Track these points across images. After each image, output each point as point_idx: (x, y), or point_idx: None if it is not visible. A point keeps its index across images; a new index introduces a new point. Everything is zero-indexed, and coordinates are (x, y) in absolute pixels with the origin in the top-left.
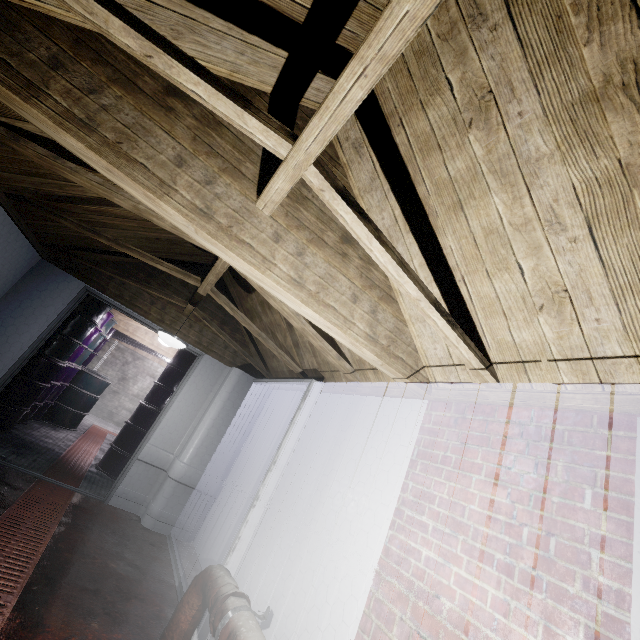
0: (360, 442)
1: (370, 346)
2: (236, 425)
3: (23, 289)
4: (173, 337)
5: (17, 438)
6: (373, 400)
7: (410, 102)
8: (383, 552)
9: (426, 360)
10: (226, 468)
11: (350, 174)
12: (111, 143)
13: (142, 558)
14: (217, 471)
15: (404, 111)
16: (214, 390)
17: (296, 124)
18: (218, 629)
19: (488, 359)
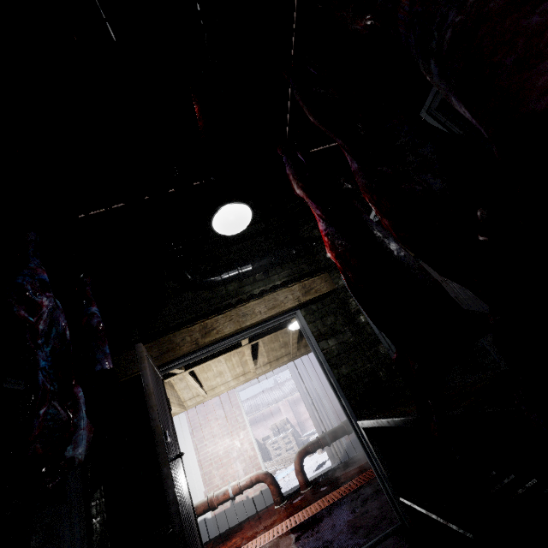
0: None
1: (178, 406)
2: None
3: None
4: None
5: None
6: None
7: None
8: (198, 462)
9: (184, 400)
10: None
11: None
12: None
13: None
14: None
15: None
16: None
17: None
18: None
19: (205, 391)
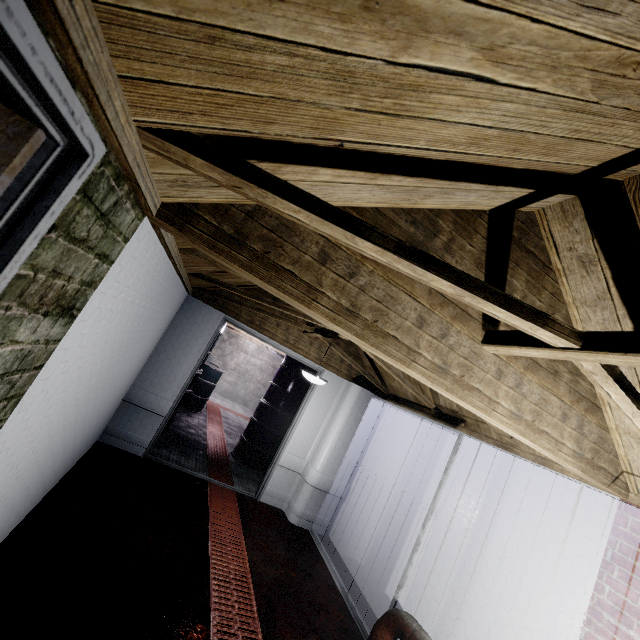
0: (525, 511)
1: (576, 463)
2: (358, 437)
3: (178, 324)
4: (318, 378)
5: (175, 434)
6: (535, 467)
7: None
8: None
9: (628, 468)
10: (351, 475)
11: (564, 281)
12: (370, 324)
13: (306, 562)
14: (344, 477)
15: None
16: (334, 402)
17: (512, 237)
18: None
19: None
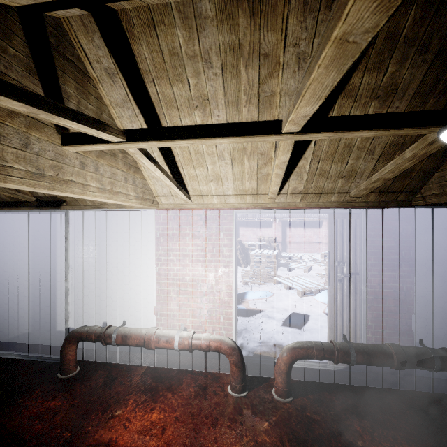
0: (121, 236)
1: (137, 202)
2: None
3: None
4: None
5: None
6: (118, 211)
7: (162, 75)
8: (157, 275)
9: (157, 194)
10: None
11: (101, 88)
12: None
13: None
14: None
15: (156, 77)
16: None
17: (50, 43)
18: (113, 341)
19: (189, 194)
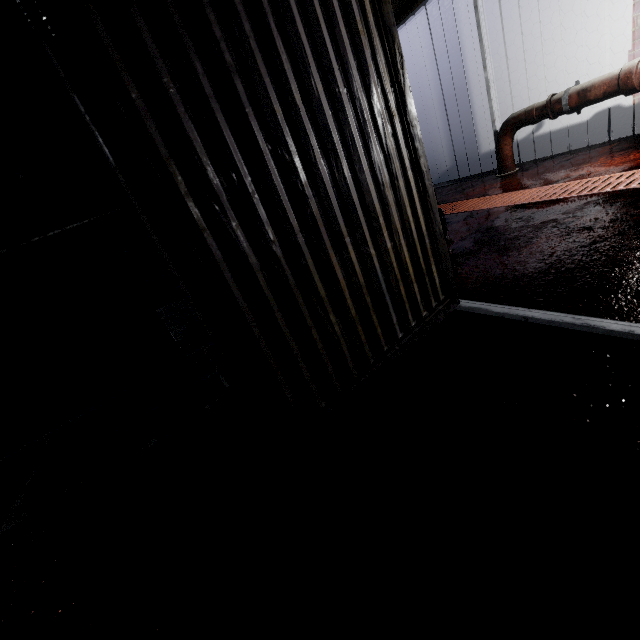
0: None
1: None
2: None
3: None
4: None
5: None
6: None
7: None
8: None
9: None
10: None
11: None
12: None
13: None
14: None
15: None
16: None
17: None
18: (564, 105)
19: None
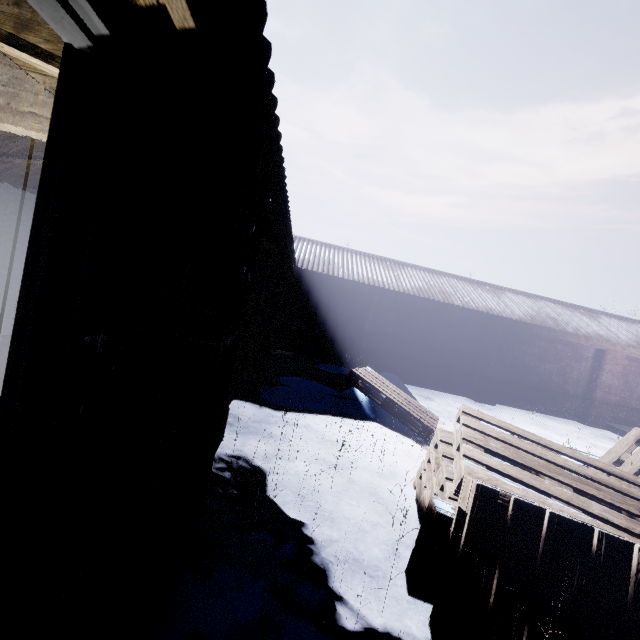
0: None
1: None
2: None
3: None
4: None
5: None
6: None
7: None
8: None
9: None
10: None
11: None
12: None
13: None
14: None
15: None
16: None
17: None
18: None
19: None
